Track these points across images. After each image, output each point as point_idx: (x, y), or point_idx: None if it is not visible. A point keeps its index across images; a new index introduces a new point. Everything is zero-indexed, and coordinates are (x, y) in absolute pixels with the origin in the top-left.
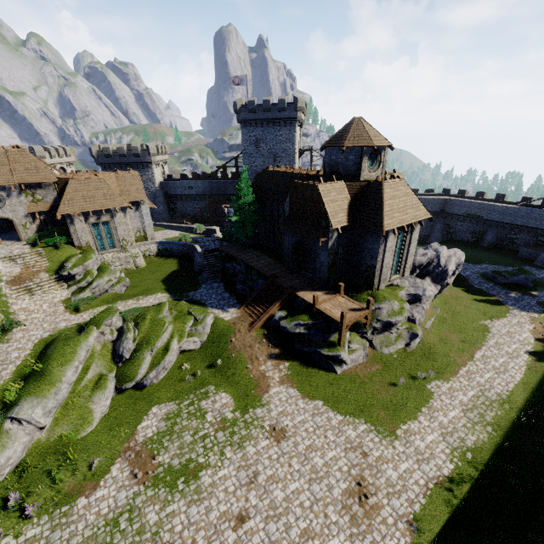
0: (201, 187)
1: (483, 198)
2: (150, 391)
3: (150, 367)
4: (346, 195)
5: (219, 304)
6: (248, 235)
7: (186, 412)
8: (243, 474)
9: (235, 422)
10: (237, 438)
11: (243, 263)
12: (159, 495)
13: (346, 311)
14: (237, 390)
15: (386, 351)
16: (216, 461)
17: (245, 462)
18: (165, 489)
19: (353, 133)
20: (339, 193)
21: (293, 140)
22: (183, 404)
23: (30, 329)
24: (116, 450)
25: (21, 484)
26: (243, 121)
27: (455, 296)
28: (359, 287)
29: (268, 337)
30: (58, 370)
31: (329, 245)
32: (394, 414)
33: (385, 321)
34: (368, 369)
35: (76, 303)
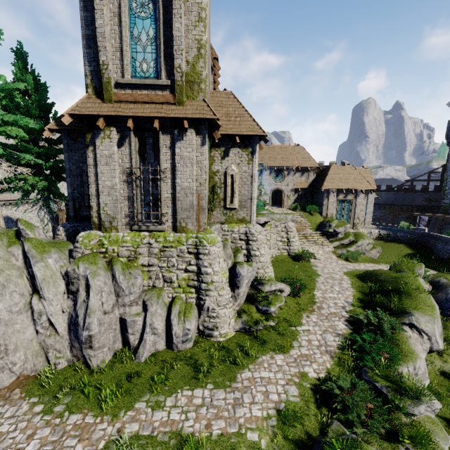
0: (384, 197)
1: None
2: None
3: None
4: None
5: None
6: None
7: None
8: None
9: None
10: None
11: None
12: None
13: None
14: None
15: None
16: None
17: None
18: None
19: None
20: None
21: None
22: None
23: (323, 263)
24: None
25: (449, 410)
26: None
27: None
28: None
29: None
30: (424, 295)
31: None
32: None
33: None
34: None
35: (347, 255)
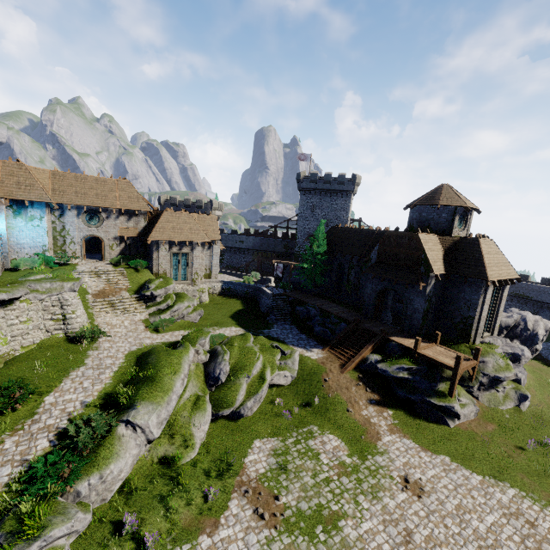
0: (252, 242)
1: (528, 281)
2: (245, 423)
3: (246, 395)
4: (439, 247)
5: (300, 343)
6: (316, 283)
7: (295, 450)
8: (393, 530)
9: (356, 468)
10: (367, 486)
11: (317, 308)
12: (298, 545)
13: (462, 355)
14: (345, 433)
15: (496, 411)
16: (353, 511)
17: (389, 516)
18: (303, 537)
19: (444, 195)
20: (434, 244)
21: (347, 209)
22: (287, 441)
23: (115, 340)
24: (228, 482)
25: (130, 508)
26: (303, 189)
27: (537, 367)
28: (450, 341)
29: (363, 380)
30: (169, 378)
31: (427, 291)
32: (541, 481)
33: (492, 376)
34: (483, 428)
35: (157, 323)
